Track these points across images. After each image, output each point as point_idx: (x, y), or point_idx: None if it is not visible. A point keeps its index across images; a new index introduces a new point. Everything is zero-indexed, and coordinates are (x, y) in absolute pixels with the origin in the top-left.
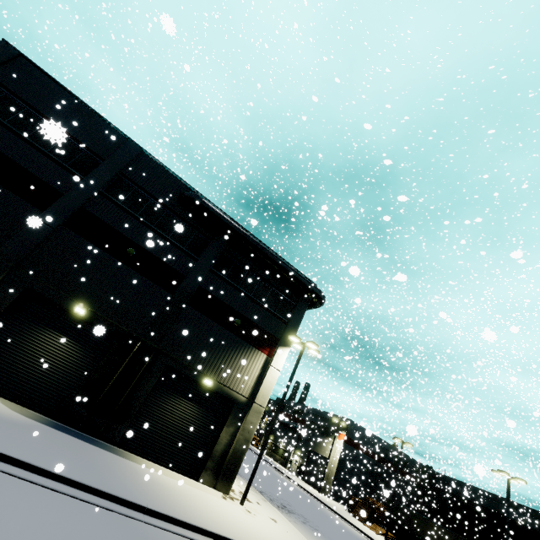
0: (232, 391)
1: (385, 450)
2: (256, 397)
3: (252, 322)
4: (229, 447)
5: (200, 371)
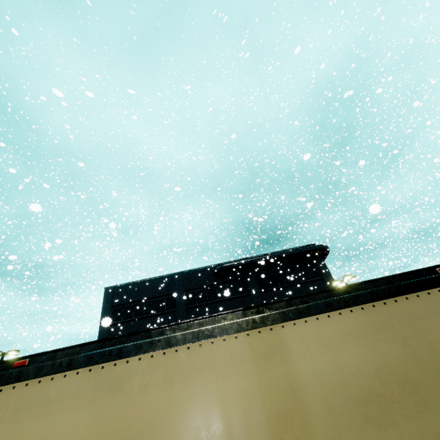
0: None
1: None
2: None
3: None
4: None
5: None
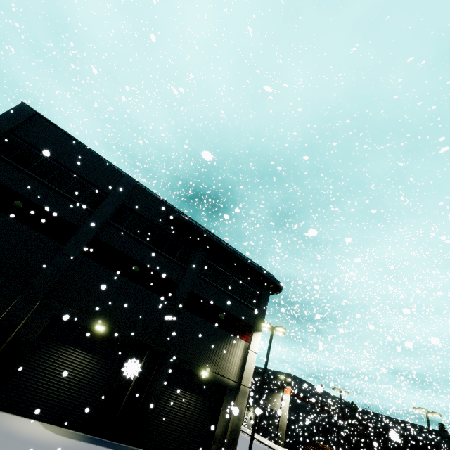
0: (223, 377)
1: (322, 397)
2: (242, 380)
3: (231, 315)
4: (226, 428)
5: (198, 365)
